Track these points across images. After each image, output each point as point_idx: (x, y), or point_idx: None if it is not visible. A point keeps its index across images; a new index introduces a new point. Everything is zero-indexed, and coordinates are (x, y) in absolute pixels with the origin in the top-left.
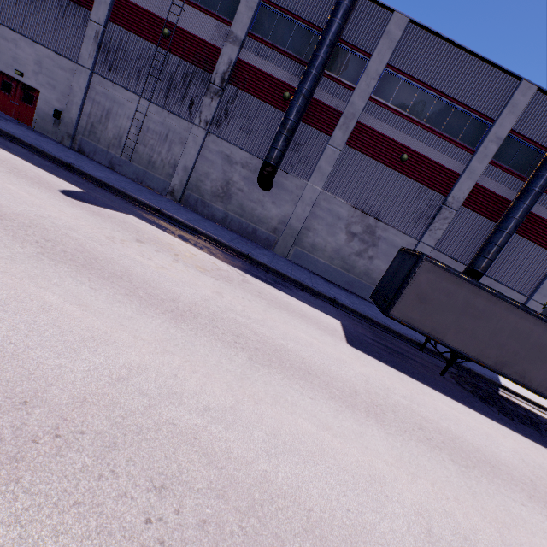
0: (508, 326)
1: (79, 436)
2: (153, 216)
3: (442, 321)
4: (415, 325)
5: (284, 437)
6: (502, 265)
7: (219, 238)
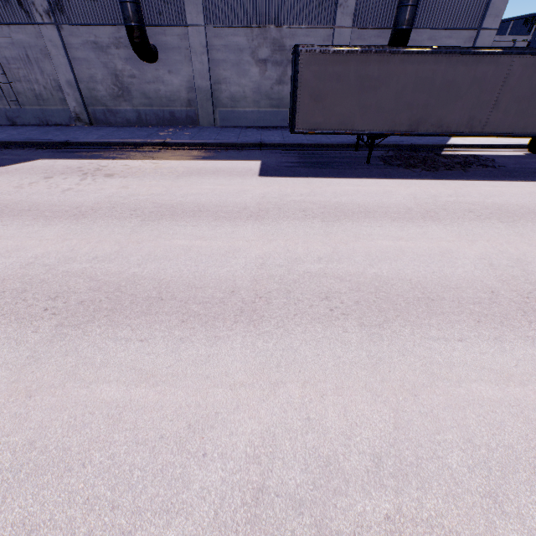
0: (410, 81)
1: (2, 294)
2: (63, 151)
3: (345, 111)
4: (323, 128)
5: (157, 253)
6: (438, 3)
7: (132, 141)
